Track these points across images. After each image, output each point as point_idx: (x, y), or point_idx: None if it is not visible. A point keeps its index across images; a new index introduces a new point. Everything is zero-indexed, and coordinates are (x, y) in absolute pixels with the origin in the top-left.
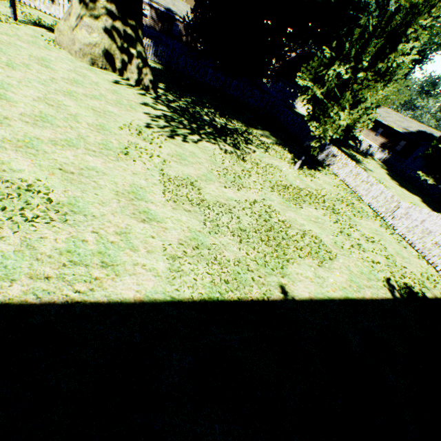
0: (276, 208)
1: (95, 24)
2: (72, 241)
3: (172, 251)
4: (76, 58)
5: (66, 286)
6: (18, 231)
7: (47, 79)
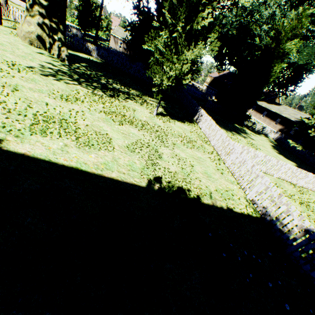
0: (90, 118)
1: (32, 21)
2: None
3: None
4: (22, 41)
5: None
6: None
7: None
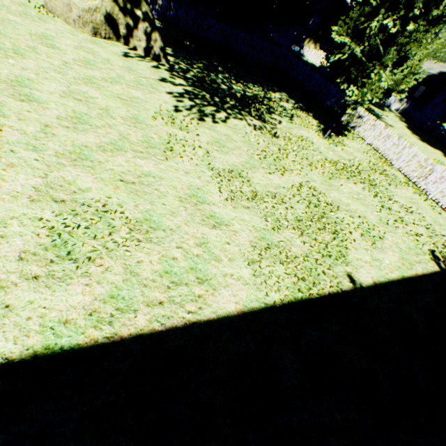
0: (320, 189)
1: None
2: (164, 261)
3: (249, 255)
4: (75, 29)
5: (179, 309)
6: (117, 259)
7: (61, 65)
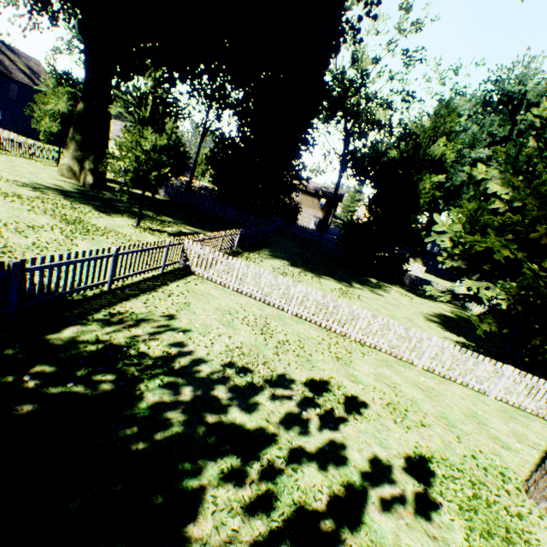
0: None
1: (68, 155)
2: None
3: None
4: (58, 174)
5: None
6: None
7: None
